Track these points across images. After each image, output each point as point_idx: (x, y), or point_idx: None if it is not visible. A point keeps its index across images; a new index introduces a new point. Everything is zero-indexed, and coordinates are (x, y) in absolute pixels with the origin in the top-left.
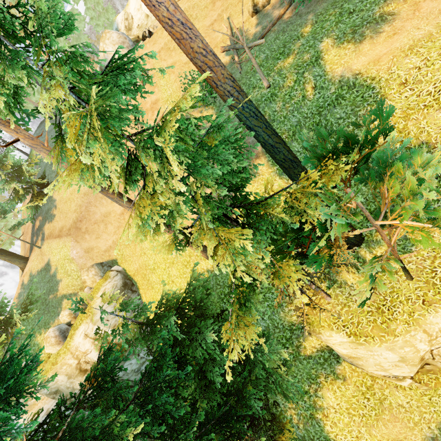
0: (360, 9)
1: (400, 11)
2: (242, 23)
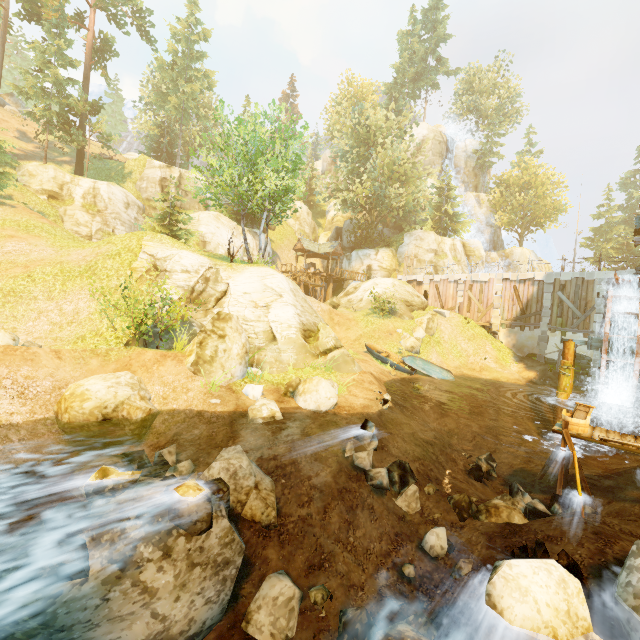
0: None
1: None
2: None
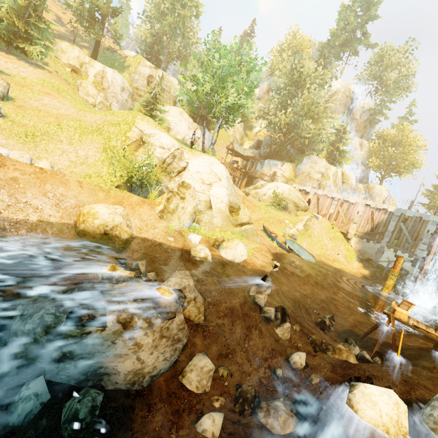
0: None
1: None
2: None
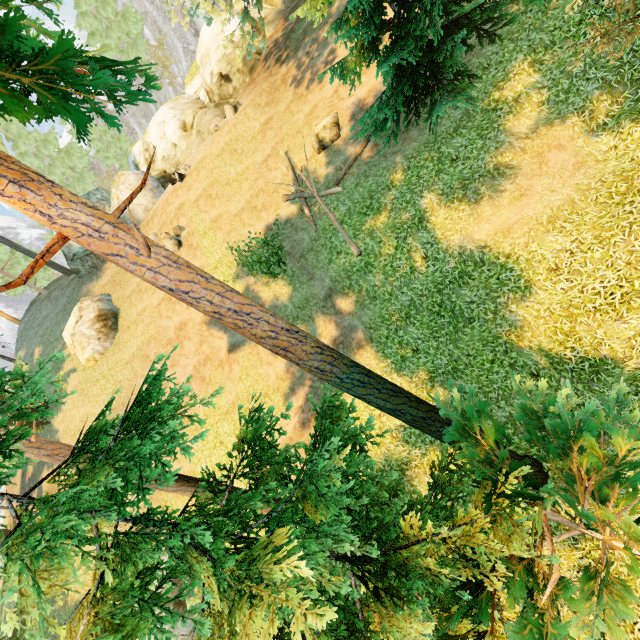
0: (466, 157)
1: (520, 164)
2: (306, 161)
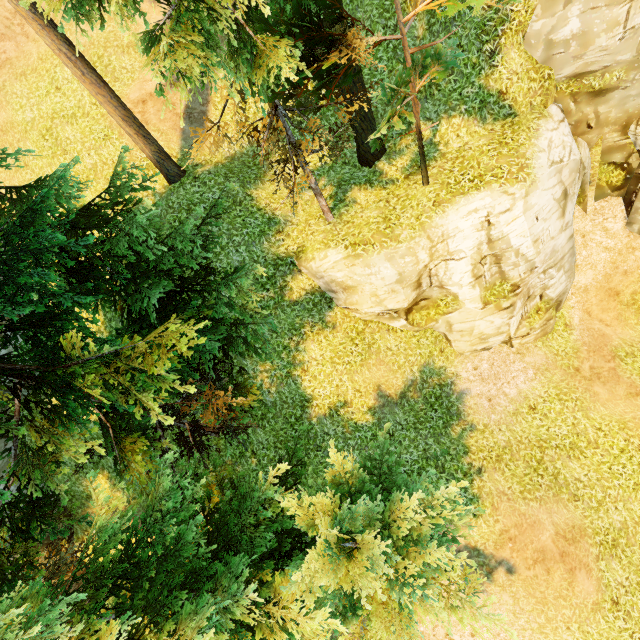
0: None
1: None
2: None
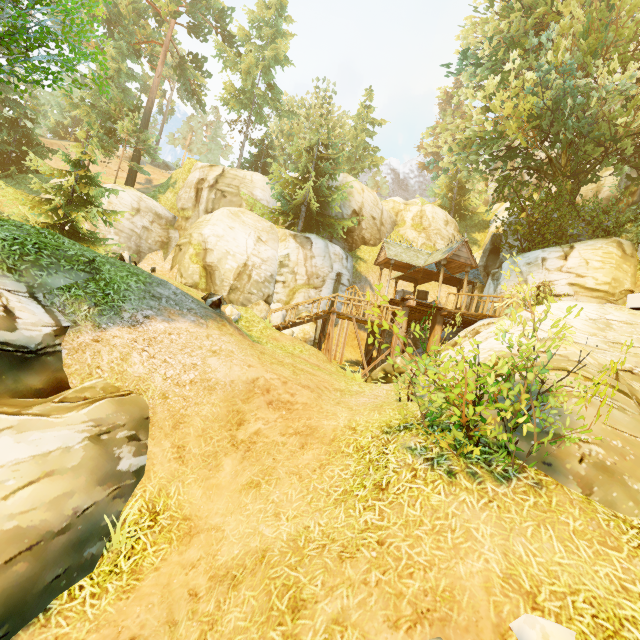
0: None
1: None
2: None
